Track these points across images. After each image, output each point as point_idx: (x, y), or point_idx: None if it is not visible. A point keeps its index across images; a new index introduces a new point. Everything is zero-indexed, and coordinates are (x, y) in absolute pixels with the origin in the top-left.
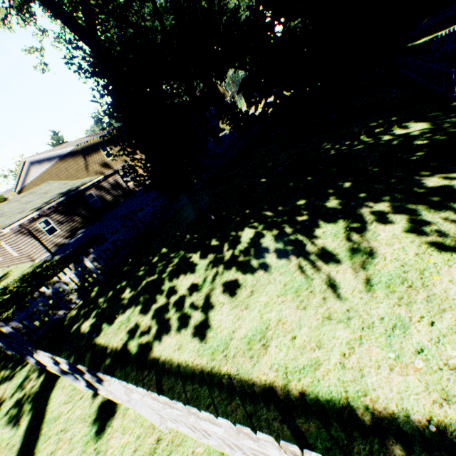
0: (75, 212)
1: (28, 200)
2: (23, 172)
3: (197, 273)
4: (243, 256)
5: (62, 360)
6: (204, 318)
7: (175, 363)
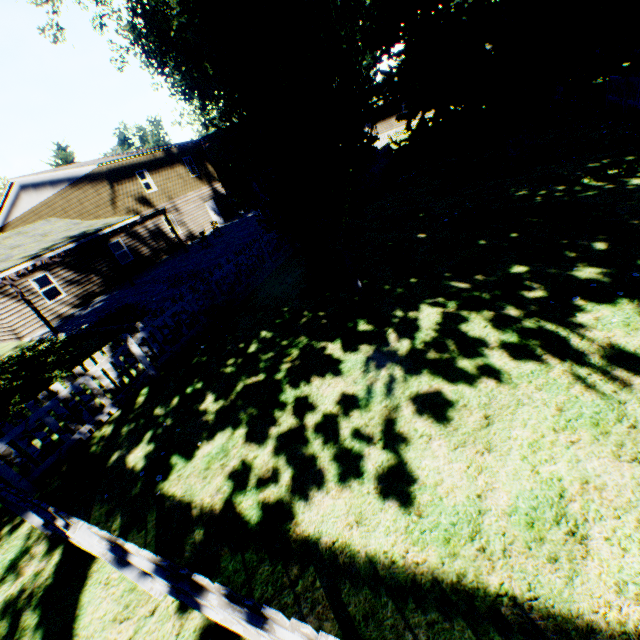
0: (91, 268)
1: (15, 243)
2: (8, 201)
3: (348, 377)
4: (436, 351)
5: (143, 553)
6: (395, 462)
7: (360, 554)
